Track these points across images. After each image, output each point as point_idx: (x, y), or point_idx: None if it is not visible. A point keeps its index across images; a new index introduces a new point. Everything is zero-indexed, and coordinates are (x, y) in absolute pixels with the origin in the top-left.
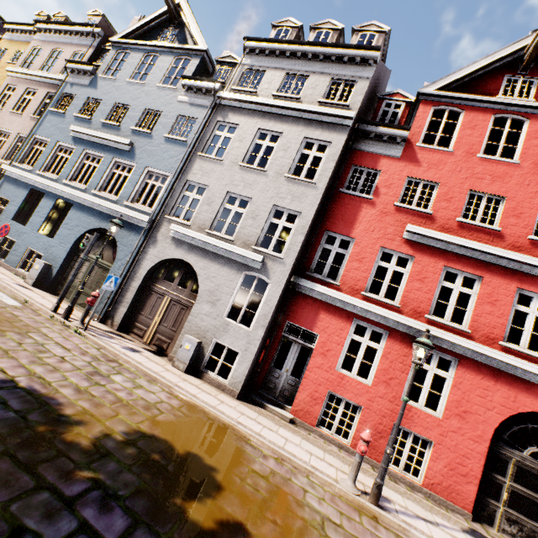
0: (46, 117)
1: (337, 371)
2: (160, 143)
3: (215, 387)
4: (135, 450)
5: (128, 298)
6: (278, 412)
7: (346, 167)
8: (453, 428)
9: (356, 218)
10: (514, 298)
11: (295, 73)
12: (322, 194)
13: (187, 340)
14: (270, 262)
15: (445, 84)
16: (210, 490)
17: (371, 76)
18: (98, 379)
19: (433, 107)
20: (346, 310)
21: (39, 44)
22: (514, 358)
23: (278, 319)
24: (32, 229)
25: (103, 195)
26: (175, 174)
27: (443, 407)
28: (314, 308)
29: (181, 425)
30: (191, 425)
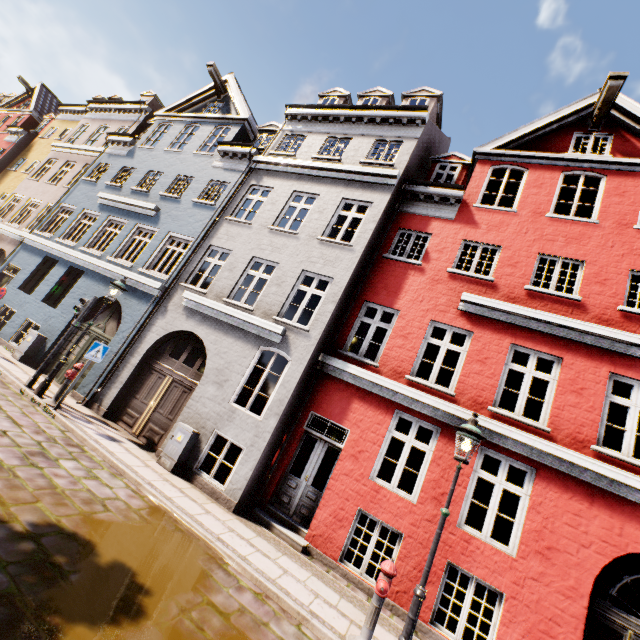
0: (78, 186)
1: (371, 481)
2: (187, 208)
3: (208, 495)
4: (32, 546)
5: (123, 377)
6: (288, 535)
7: (392, 231)
8: (533, 573)
9: (401, 287)
10: (606, 385)
11: (337, 136)
12: (359, 257)
13: (180, 428)
14: (292, 335)
15: (504, 143)
16: (120, 615)
17: (419, 135)
18: (38, 460)
19: (492, 166)
20: (386, 398)
21: (88, 122)
22: (613, 468)
23: (300, 408)
24: (36, 298)
25: (118, 261)
26: (198, 238)
27: (517, 539)
28: (346, 396)
29: (128, 529)
30: (143, 532)
